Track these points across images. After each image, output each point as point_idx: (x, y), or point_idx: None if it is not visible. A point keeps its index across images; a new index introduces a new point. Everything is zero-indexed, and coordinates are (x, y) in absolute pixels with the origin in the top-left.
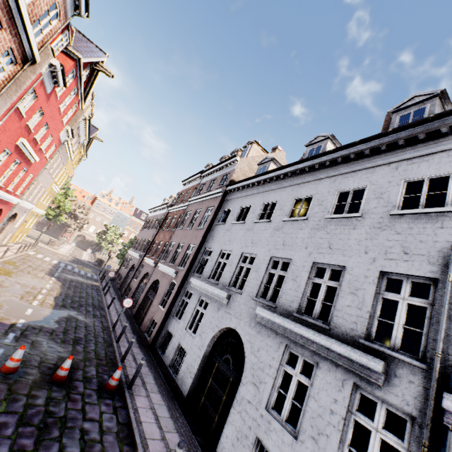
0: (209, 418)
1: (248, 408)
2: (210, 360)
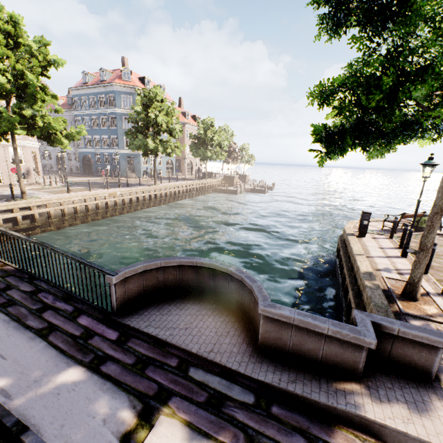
0: (63, 170)
1: (67, 163)
2: (58, 162)
